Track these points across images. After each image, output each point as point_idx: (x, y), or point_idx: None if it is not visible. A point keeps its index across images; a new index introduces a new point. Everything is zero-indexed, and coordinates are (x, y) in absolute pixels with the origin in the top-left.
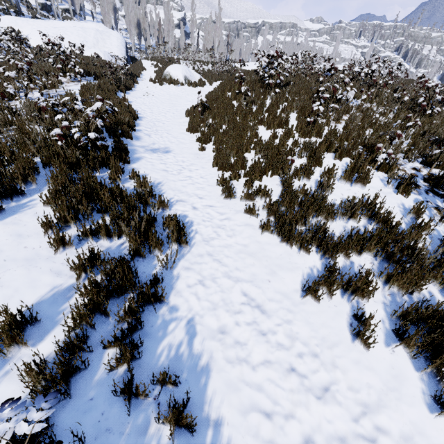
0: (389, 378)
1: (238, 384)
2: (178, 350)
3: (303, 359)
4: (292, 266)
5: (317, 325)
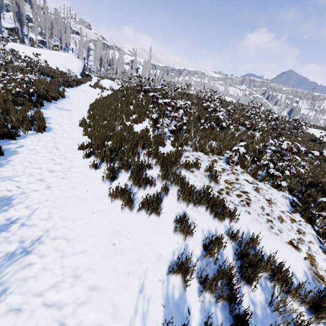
0: (86, 164)
1: (27, 157)
2: (10, 148)
3: (60, 158)
4: (85, 143)
5: (76, 155)
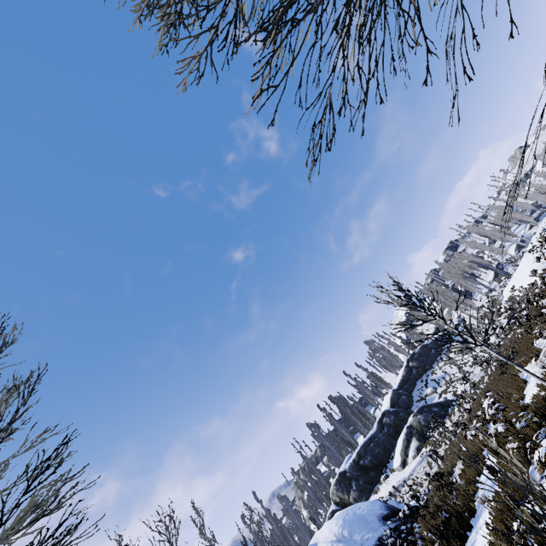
0: None
1: None
2: None
3: None
4: None
5: None
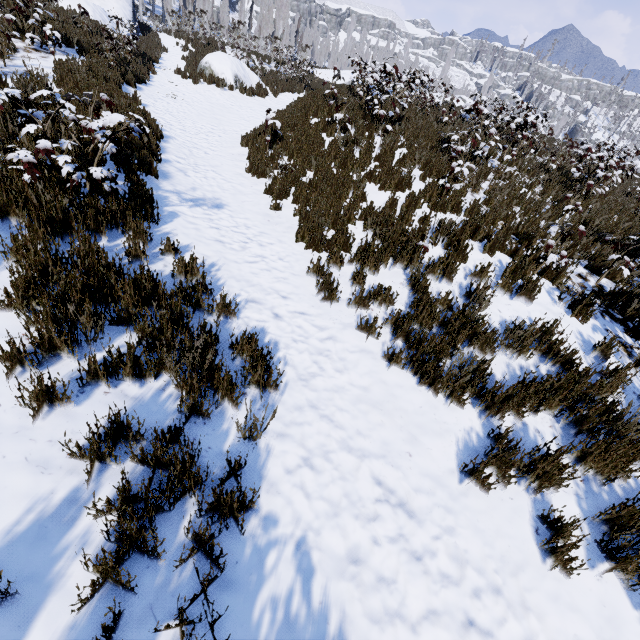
0: (602, 623)
1: None
2: (289, 610)
3: (482, 601)
4: (440, 428)
5: (490, 534)
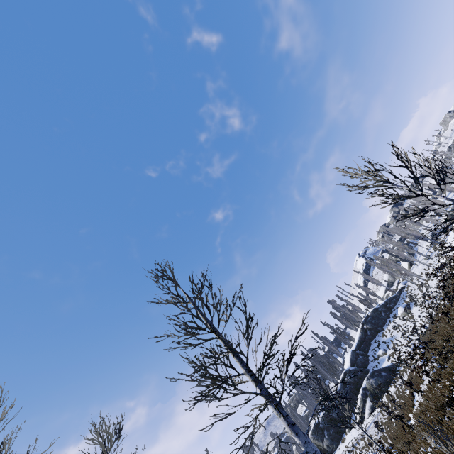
0: None
1: None
2: None
3: None
4: None
5: None
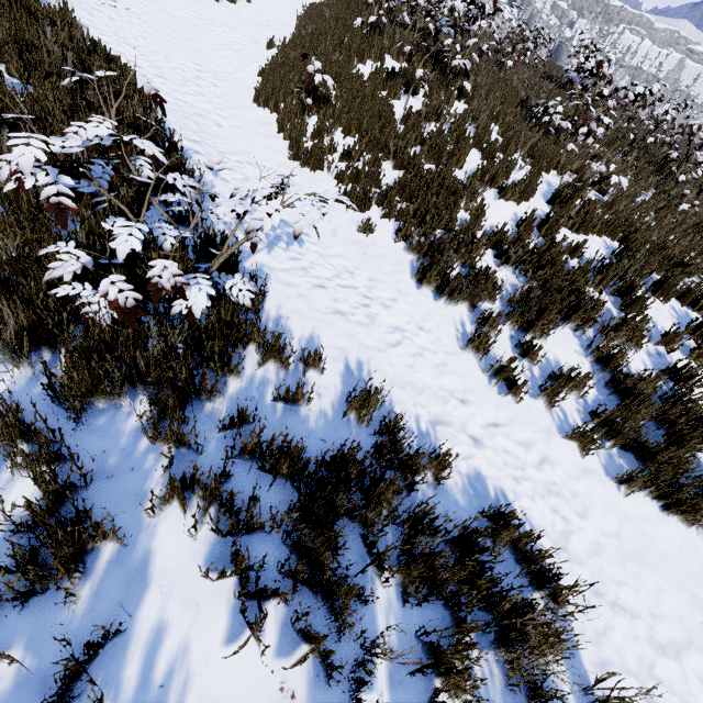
0: None
1: None
2: None
3: None
4: None
5: None
